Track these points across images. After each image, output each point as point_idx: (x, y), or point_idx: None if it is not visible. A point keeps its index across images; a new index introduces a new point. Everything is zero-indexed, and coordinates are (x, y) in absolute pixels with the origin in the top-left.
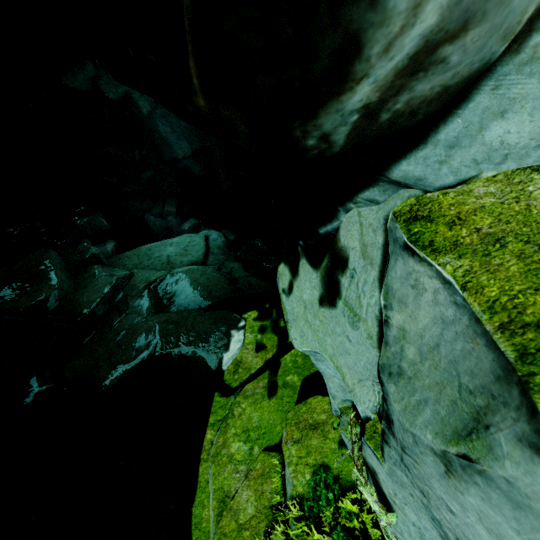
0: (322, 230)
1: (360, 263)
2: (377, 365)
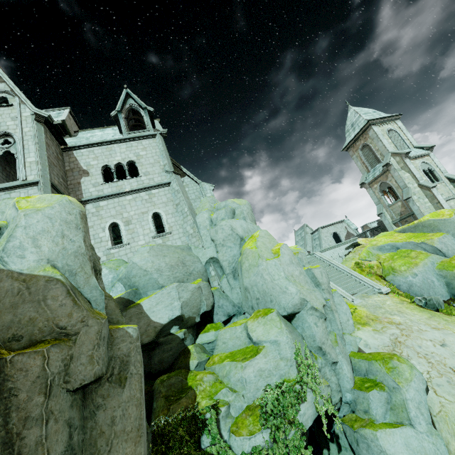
0: (331, 431)
1: (341, 435)
2: (350, 446)
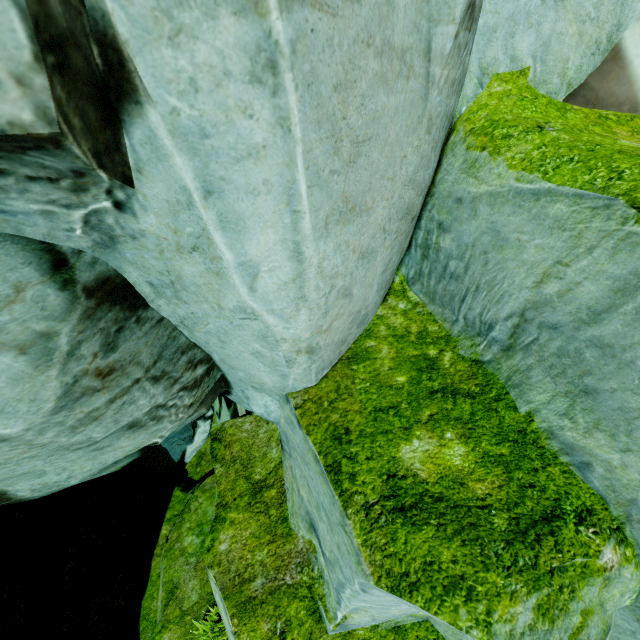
0: None
1: None
2: None
